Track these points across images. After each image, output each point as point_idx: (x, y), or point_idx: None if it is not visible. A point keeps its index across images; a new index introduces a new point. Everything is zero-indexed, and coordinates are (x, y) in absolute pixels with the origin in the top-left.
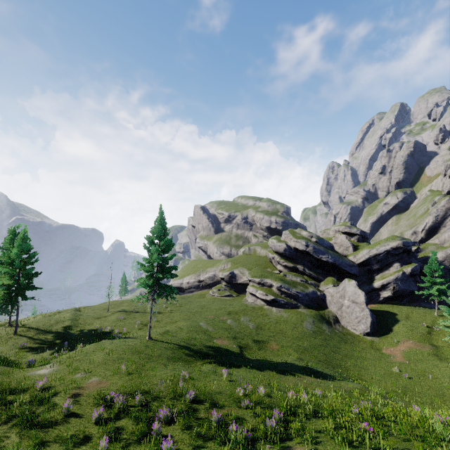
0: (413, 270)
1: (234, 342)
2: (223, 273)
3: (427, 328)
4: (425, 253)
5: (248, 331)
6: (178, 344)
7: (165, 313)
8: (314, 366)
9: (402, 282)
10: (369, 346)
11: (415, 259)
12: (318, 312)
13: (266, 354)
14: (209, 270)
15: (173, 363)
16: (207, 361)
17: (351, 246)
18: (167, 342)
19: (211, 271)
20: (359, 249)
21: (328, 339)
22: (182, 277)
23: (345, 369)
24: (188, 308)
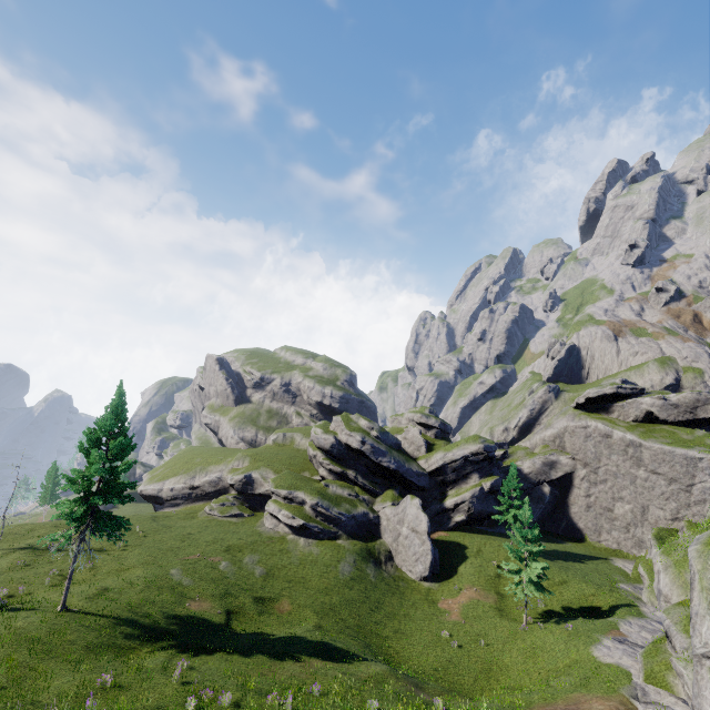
0: (492, 485)
1: (221, 603)
2: (234, 477)
3: (498, 568)
4: (512, 460)
5: (251, 582)
6: (116, 617)
7: (113, 551)
8: (335, 639)
9: (479, 501)
10: (424, 597)
11: (498, 468)
12: (365, 545)
13: (268, 622)
14: (212, 469)
15: (94, 656)
16: (162, 644)
17: (424, 445)
18: (97, 613)
19: (215, 471)
20: (434, 451)
21: (370, 590)
22: (163, 479)
23: (381, 638)
24: (159, 540)
